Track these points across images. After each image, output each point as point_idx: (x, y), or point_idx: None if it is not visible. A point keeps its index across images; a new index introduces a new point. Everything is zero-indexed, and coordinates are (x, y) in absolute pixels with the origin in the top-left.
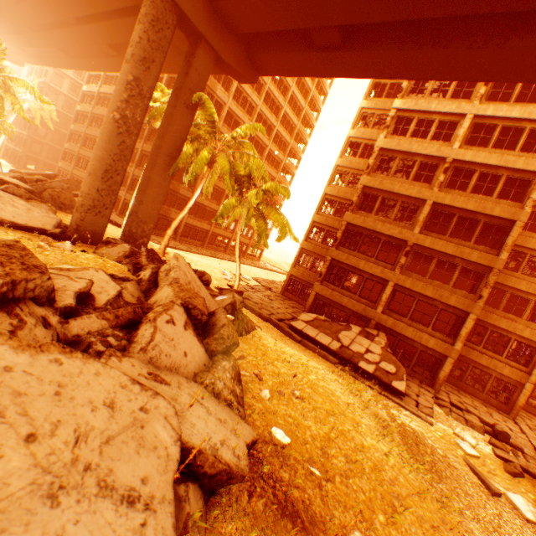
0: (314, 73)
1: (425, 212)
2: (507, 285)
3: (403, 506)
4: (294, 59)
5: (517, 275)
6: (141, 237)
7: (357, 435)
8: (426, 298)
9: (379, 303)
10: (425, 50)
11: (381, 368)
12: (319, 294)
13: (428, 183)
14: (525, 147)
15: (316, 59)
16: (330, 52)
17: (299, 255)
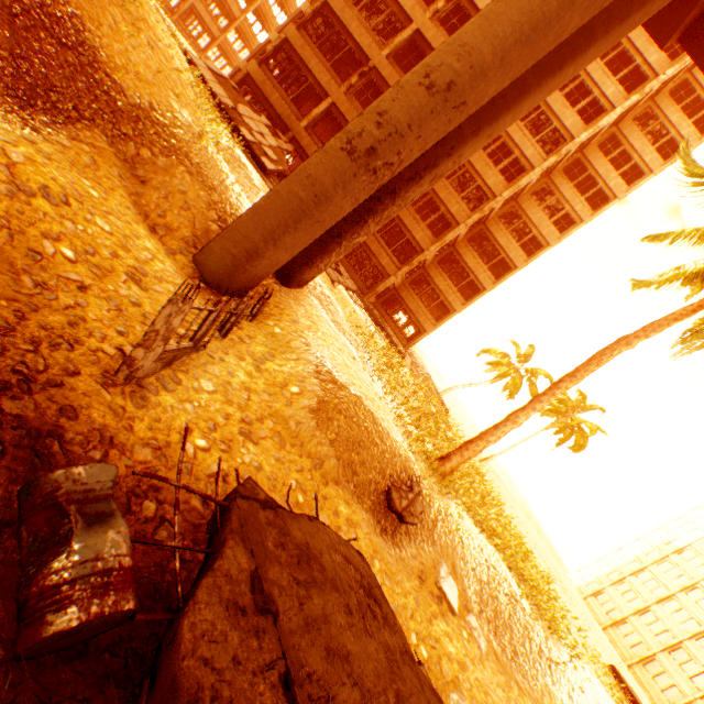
0: None
1: (404, 36)
2: (433, 188)
3: (152, 51)
4: None
5: (446, 183)
6: None
7: (150, 13)
8: None
9: (308, 118)
10: None
11: (262, 149)
12: (251, 79)
13: None
14: None
15: None
16: None
17: (262, 50)
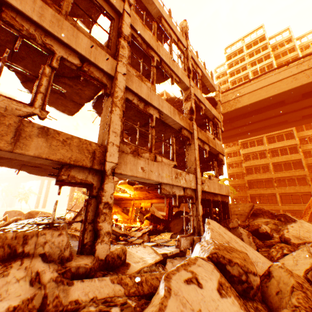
0: None
1: (271, 166)
2: None
3: None
4: None
5: None
6: (189, 211)
7: None
8: (292, 193)
9: (278, 202)
10: (246, 134)
11: None
12: None
13: (263, 156)
14: (286, 136)
15: None
16: None
17: (232, 200)
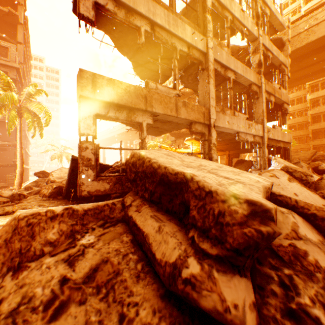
0: None
1: None
2: None
3: None
4: None
5: None
6: None
7: None
8: None
9: None
10: (318, 74)
11: None
12: None
13: None
14: None
15: None
16: None
17: None
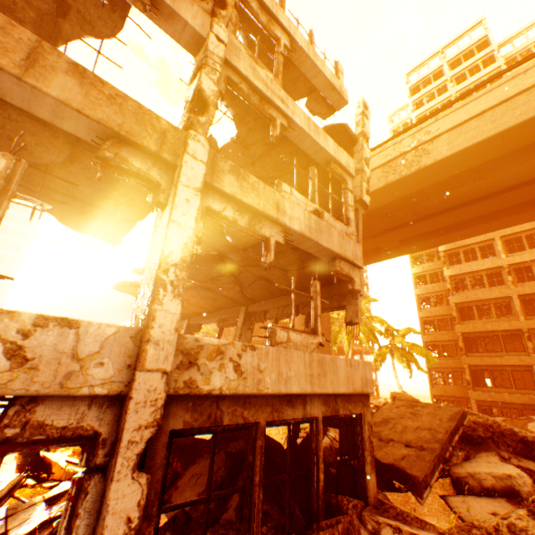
0: (386, 258)
1: (516, 304)
2: None
3: None
4: (372, 257)
5: None
6: None
7: None
8: None
9: None
10: (453, 232)
11: None
12: (478, 400)
13: (498, 280)
14: None
15: (386, 253)
16: (394, 249)
17: (430, 374)
